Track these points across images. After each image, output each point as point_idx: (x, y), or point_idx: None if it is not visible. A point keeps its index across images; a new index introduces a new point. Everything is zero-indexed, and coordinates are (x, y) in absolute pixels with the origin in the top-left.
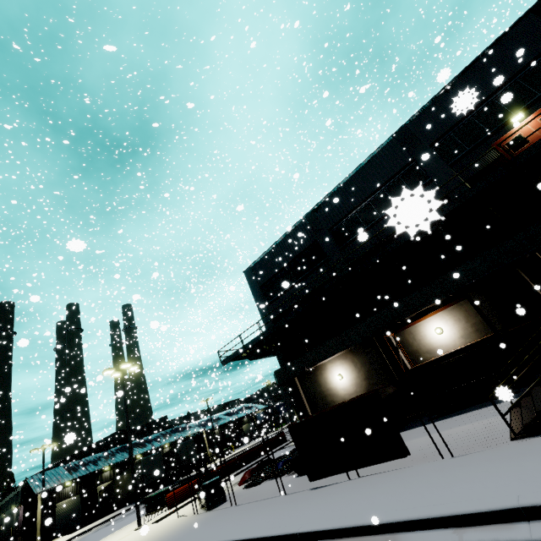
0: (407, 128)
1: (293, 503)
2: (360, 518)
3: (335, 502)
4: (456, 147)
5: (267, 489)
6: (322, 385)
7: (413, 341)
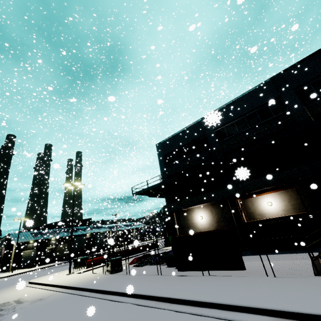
0: (281, 75)
1: (167, 281)
2: (215, 298)
3: (195, 286)
4: (310, 93)
5: (148, 269)
6: (189, 220)
7: (252, 206)
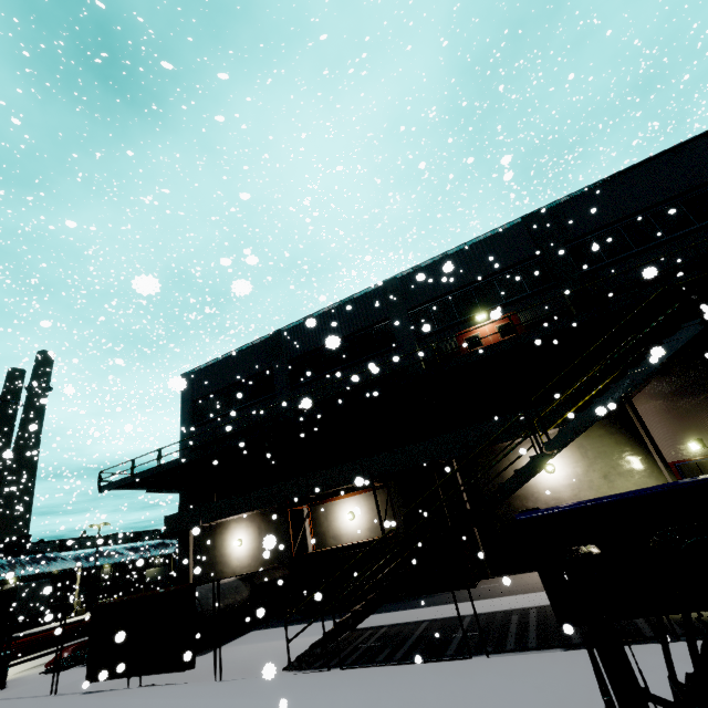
0: (395, 282)
1: None
2: None
3: None
4: (429, 322)
5: (62, 679)
6: (218, 547)
7: (325, 520)
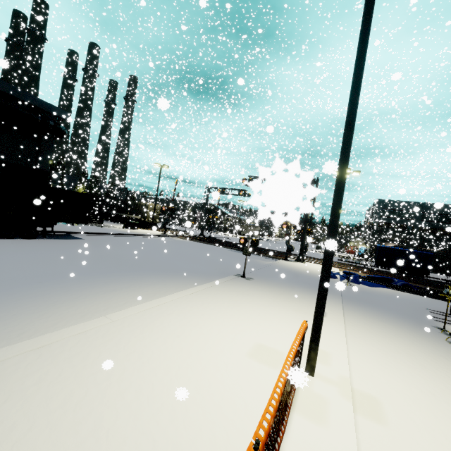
0: None
1: None
2: None
3: None
4: None
5: None
6: None
7: None
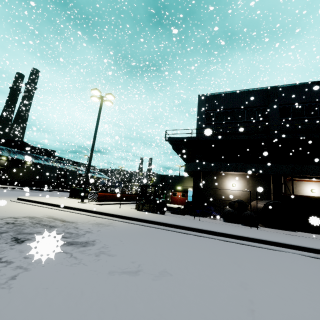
0: None
1: (290, 237)
2: None
3: None
4: None
5: (204, 220)
6: (218, 184)
7: (294, 188)
